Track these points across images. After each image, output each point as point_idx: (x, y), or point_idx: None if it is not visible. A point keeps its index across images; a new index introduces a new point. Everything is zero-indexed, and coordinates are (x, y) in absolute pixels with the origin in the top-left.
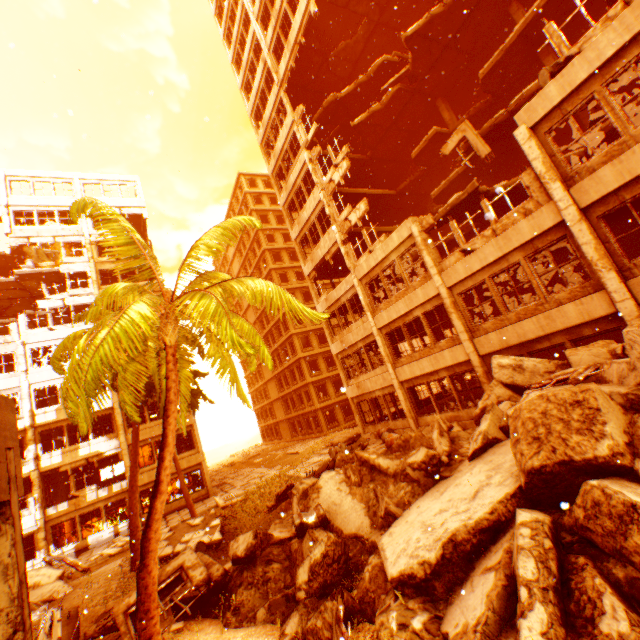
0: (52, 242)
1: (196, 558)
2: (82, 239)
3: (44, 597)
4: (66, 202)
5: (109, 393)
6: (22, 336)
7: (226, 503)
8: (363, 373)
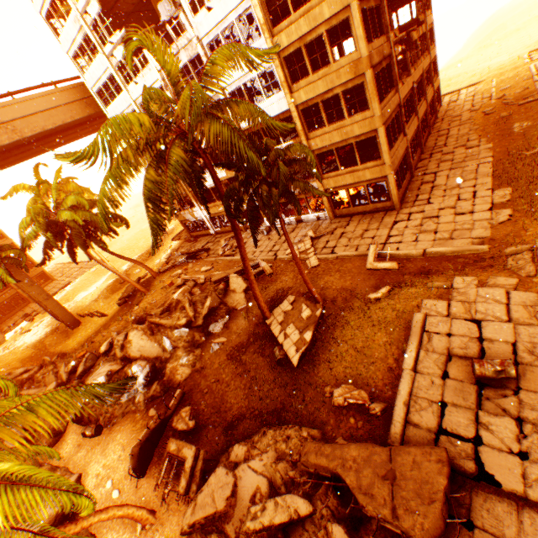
0: None
1: (189, 467)
2: None
3: (233, 305)
4: None
5: (282, 92)
6: (193, 31)
7: (371, 266)
8: None
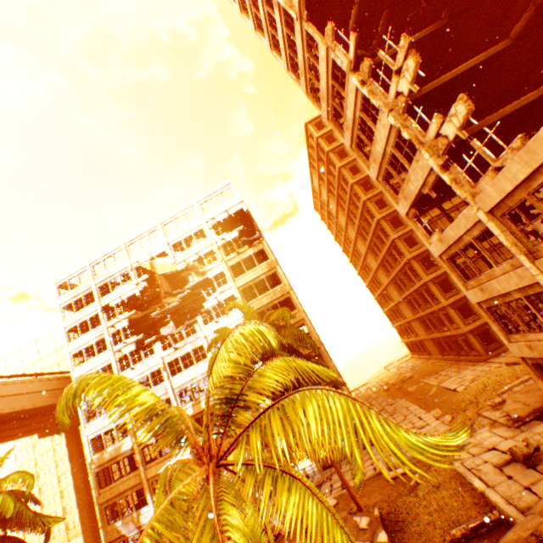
0: (197, 258)
1: None
2: (212, 248)
3: None
4: (195, 225)
5: None
6: (203, 332)
7: (389, 475)
8: (533, 331)
